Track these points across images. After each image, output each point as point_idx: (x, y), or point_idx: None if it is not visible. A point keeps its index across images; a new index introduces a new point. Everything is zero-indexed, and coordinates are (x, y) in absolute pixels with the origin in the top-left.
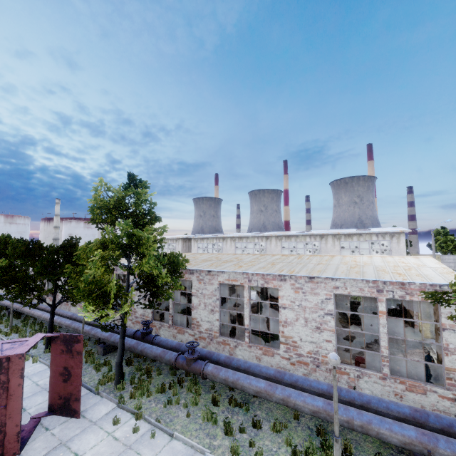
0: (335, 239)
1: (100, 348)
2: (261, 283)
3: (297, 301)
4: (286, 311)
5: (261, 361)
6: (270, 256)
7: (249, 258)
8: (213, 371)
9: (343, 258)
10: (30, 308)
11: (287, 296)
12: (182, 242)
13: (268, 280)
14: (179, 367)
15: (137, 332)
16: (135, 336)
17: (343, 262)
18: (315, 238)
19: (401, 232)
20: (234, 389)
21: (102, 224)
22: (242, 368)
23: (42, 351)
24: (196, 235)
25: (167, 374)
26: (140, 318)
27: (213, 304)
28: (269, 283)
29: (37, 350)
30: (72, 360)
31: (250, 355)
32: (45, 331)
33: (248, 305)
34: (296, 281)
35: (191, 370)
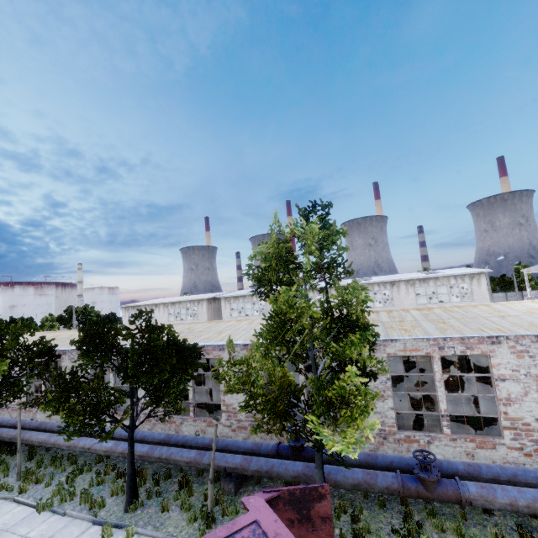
0: (409, 286)
1: (226, 485)
2: (460, 350)
3: (522, 368)
4: (506, 383)
5: (475, 458)
6: (403, 312)
7: (384, 318)
8: (482, 493)
9: (510, 307)
10: (43, 433)
11: (505, 364)
12: (207, 304)
13: (472, 345)
14: (412, 495)
15: (279, 447)
16: (280, 454)
17: (525, 312)
18: (385, 286)
19: (481, 273)
20: (493, 511)
21: (269, 286)
22: (504, 478)
23: (119, 510)
24: (221, 293)
25: (370, 507)
26: (246, 421)
27: (381, 387)
28: (474, 348)
29: (108, 511)
30: (313, 535)
31: (455, 451)
32: (89, 470)
33: (442, 382)
34: (516, 343)
35: (438, 497)
